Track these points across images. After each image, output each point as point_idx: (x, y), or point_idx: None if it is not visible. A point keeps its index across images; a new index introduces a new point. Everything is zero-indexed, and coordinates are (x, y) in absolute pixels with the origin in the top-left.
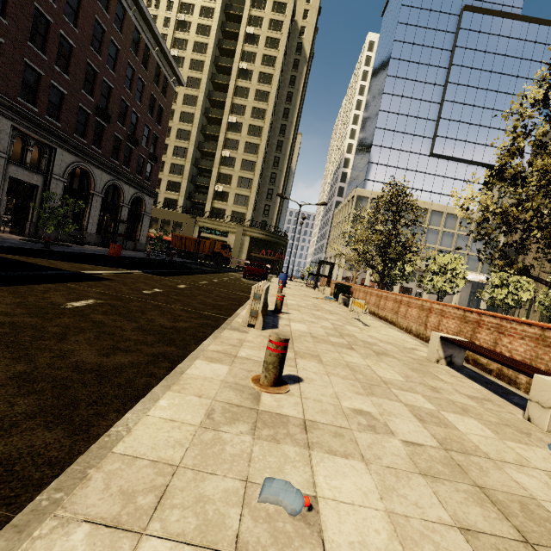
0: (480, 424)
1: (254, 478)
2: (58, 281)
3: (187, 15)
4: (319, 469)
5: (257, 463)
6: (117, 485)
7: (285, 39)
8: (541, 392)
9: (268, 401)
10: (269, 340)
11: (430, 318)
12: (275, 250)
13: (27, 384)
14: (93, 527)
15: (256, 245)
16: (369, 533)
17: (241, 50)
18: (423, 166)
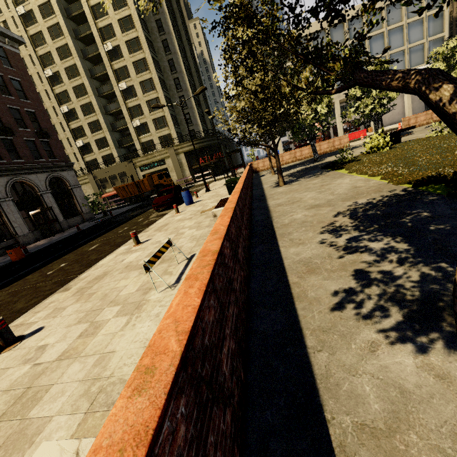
0: None
1: None
2: None
3: None
4: None
5: None
6: None
7: None
8: None
9: None
10: None
11: None
12: (212, 152)
13: None
14: None
15: (193, 157)
16: None
17: None
18: None
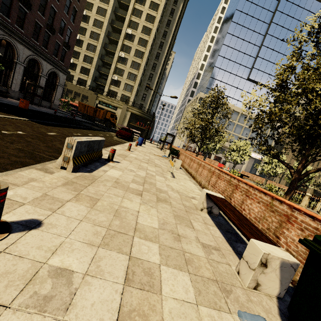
0: (191, 281)
1: None
2: None
3: None
4: None
5: None
6: None
7: None
8: (251, 254)
9: None
10: None
11: (212, 178)
12: (145, 123)
13: None
14: None
15: (134, 118)
16: None
17: None
18: (241, 85)
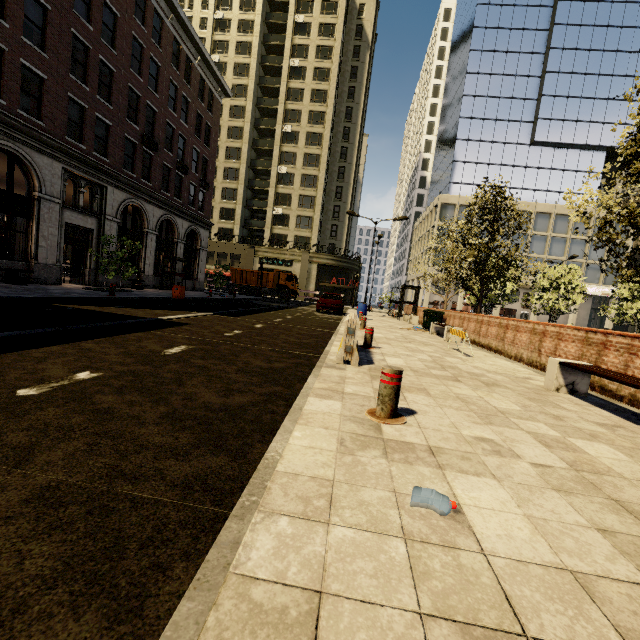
0: (612, 448)
1: (400, 490)
2: (143, 330)
3: (225, 11)
4: (456, 484)
5: (399, 479)
6: (293, 492)
7: (341, 23)
8: None
9: (389, 431)
10: (382, 373)
11: (545, 343)
12: (347, 276)
13: (177, 422)
14: (290, 518)
15: (326, 273)
16: (513, 529)
17: (291, 44)
18: (522, 159)
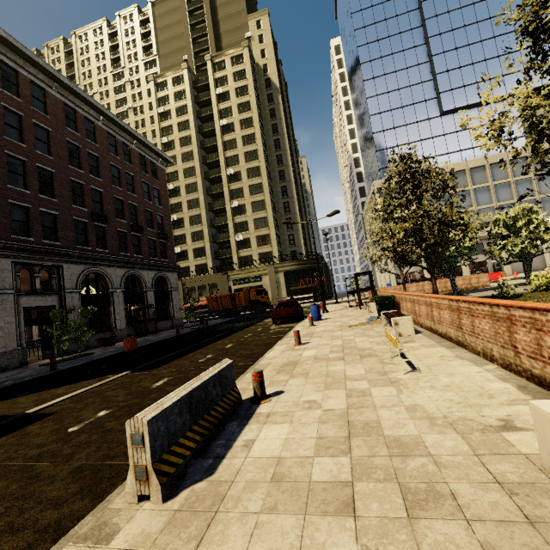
0: None
1: None
2: None
3: (165, 106)
4: None
5: None
6: None
7: (251, 82)
8: None
9: None
10: None
11: (518, 336)
12: (313, 275)
13: None
14: None
15: (293, 278)
16: None
17: (217, 110)
18: (438, 129)
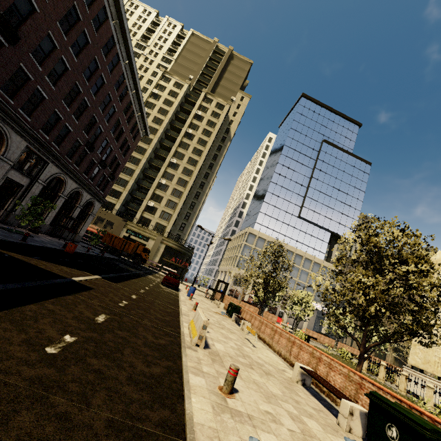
0: (317, 424)
1: (242, 437)
2: (70, 292)
3: (160, 91)
4: (261, 436)
5: (241, 431)
6: (205, 434)
7: (220, 124)
8: (344, 408)
9: (230, 402)
10: (230, 368)
11: (293, 349)
12: (182, 258)
13: (136, 384)
14: None
15: (169, 252)
16: None
17: (190, 121)
18: (293, 223)
